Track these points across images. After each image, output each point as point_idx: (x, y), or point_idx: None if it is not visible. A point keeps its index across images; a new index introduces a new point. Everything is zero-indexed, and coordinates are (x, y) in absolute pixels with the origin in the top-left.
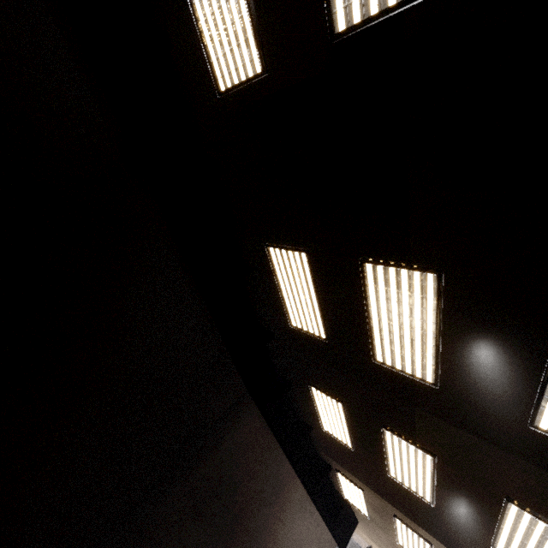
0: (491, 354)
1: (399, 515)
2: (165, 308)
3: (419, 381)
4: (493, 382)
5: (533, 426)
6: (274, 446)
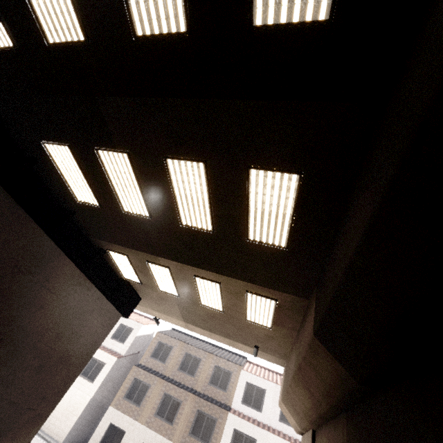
0: None
1: (148, 258)
2: None
3: (77, 43)
4: None
5: (135, 35)
6: (26, 221)
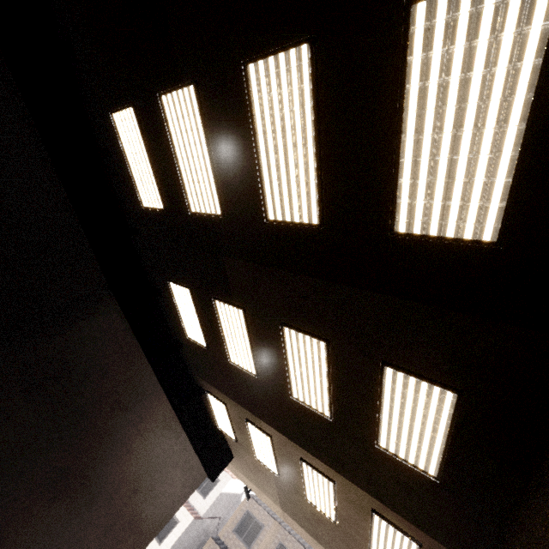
0: (236, 159)
1: (249, 416)
2: (5, 160)
3: (214, 216)
4: (245, 189)
5: (267, 219)
6: (137, 352)
